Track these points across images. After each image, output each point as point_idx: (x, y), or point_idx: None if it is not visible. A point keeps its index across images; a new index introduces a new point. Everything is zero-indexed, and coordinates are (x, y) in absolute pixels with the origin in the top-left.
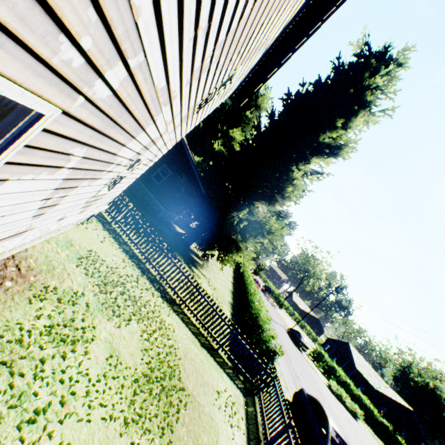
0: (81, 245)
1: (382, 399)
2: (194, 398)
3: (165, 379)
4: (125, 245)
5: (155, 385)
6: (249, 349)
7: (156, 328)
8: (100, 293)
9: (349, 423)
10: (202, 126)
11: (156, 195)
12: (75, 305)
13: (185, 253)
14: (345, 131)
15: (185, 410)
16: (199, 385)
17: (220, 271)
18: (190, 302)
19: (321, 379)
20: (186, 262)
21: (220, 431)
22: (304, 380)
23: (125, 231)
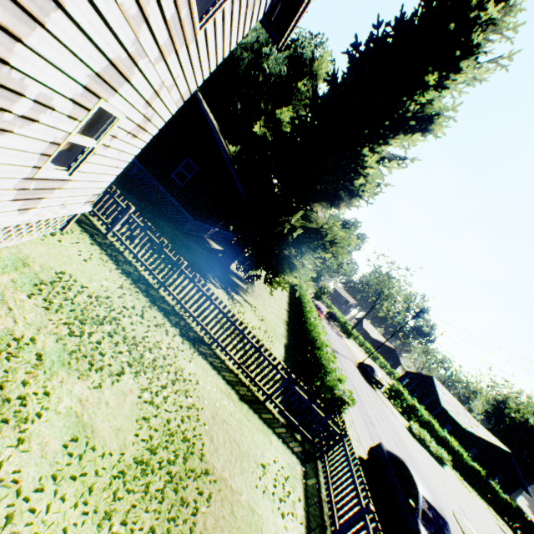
0: (44, 265)
1: (473, 440)
2: (224, 483)
3: (175, 462)
4: (127, 266)
5: (156, 476)
6: (307, 400)
7: (167, 382)
8: (69, 336)
9: (435, 472)
10: (240, 107)
11: (180, 200)
12: (11, 360)
13: (222, 275)
14: (440, 94)
15: (209, 507)
16: (235, 460)
17: (270, 297)
18: (224, 340)
19: (400, 422)
20: (224, 287)
21: (264, 528)
22: (380, 426)
23: (127, 245)
